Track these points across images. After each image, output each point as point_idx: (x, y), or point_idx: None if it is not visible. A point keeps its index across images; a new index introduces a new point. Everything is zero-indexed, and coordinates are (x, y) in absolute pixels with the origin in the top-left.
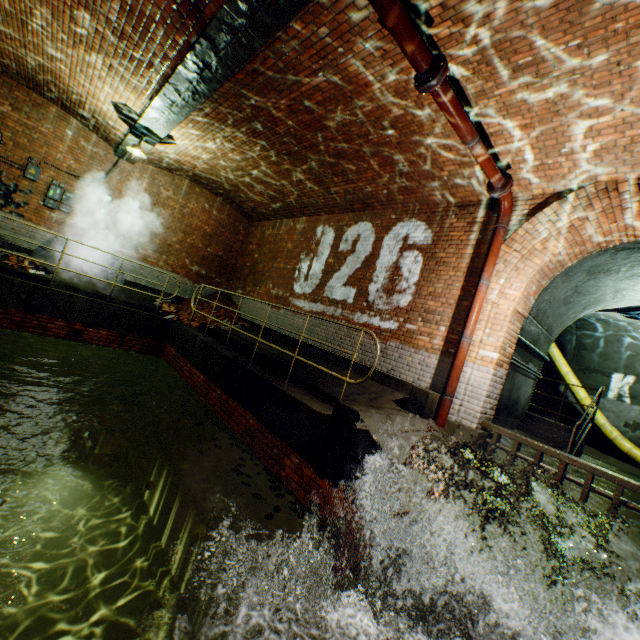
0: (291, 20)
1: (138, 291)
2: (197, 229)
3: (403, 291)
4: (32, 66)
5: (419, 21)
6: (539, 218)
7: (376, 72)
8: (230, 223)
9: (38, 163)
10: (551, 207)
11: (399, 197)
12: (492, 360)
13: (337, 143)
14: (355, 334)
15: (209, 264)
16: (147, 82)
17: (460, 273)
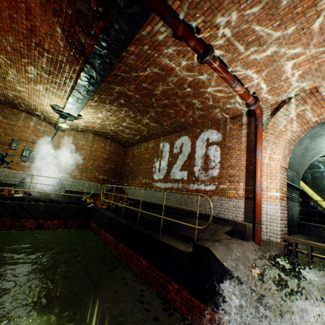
0: (129, 45)
1: (72, 195)
2: (99, 157)
3: (213, 167)
4: (11, 97)
5: (193, 32)
6: (278, 114)
7: (176, 62)
8: (115, 150)
9: (17, 140)
10: (283, 108)
11: (199, 120)
12: (277, 197)
13: (162, 100)
14: (192, 196)
15: (108, 173)
16: (64, 91)
17: (243, 152)
